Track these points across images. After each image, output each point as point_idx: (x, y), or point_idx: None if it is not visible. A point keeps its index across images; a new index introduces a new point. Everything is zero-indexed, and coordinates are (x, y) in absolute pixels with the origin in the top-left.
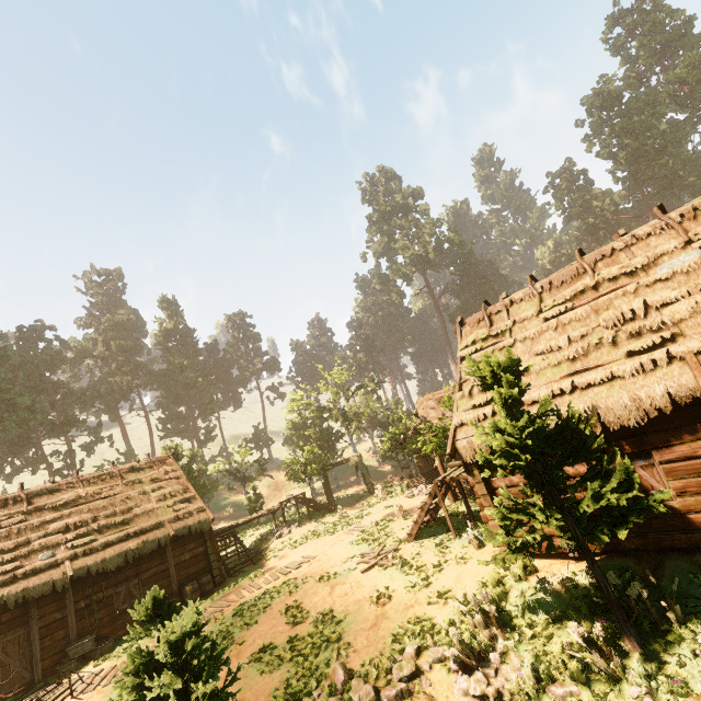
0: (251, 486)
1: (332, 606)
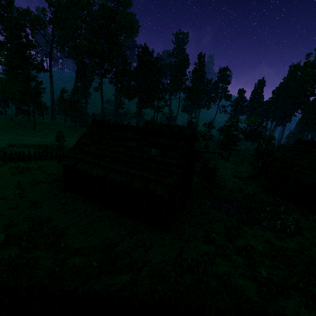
0: (207, 143)
1: (224, 178)
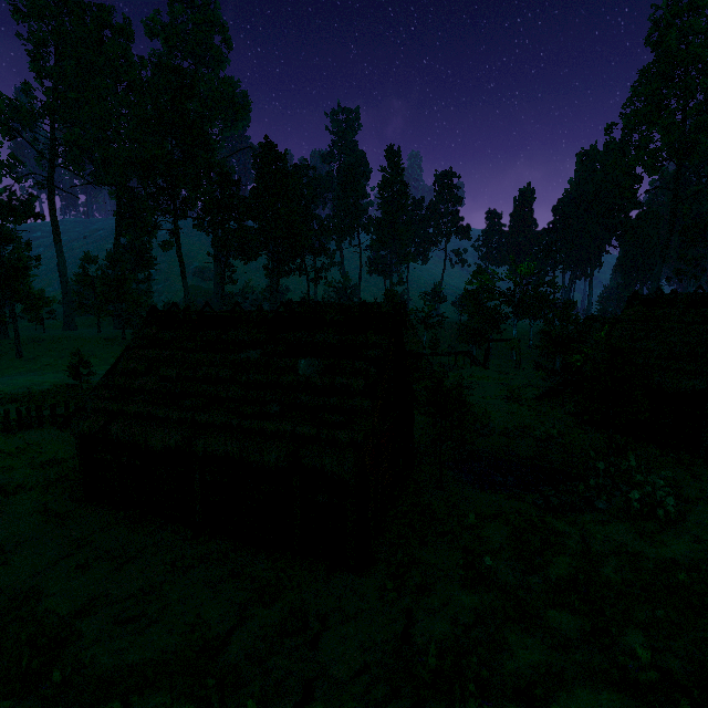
0: (434, 333)
1: (487, 408)
